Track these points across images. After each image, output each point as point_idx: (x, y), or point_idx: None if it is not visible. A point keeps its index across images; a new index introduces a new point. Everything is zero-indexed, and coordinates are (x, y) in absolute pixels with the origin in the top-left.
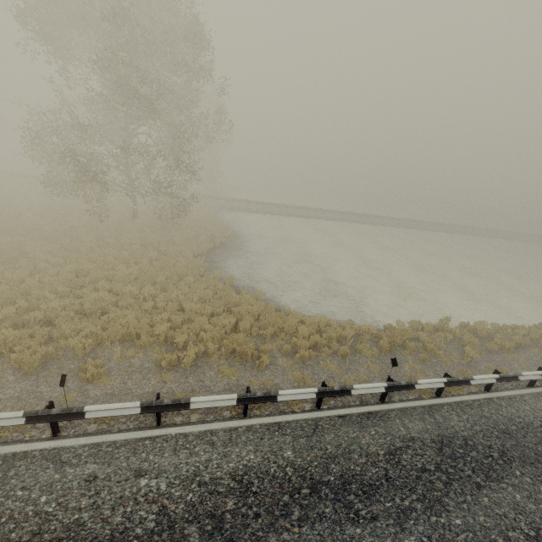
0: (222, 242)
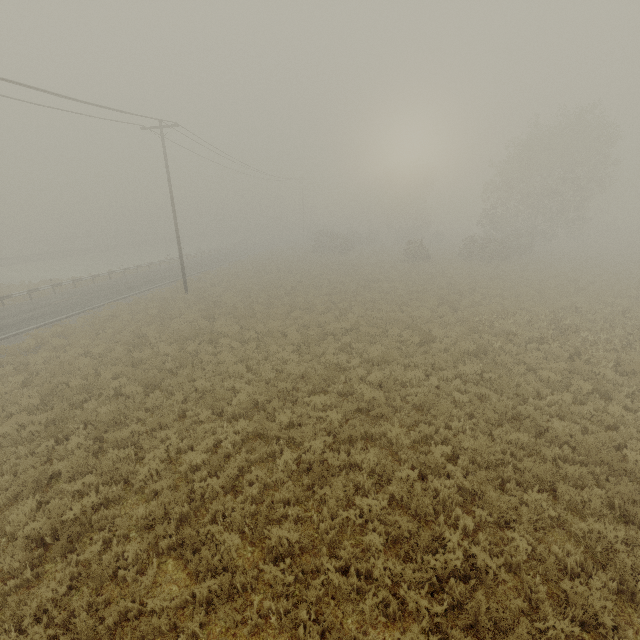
0: None
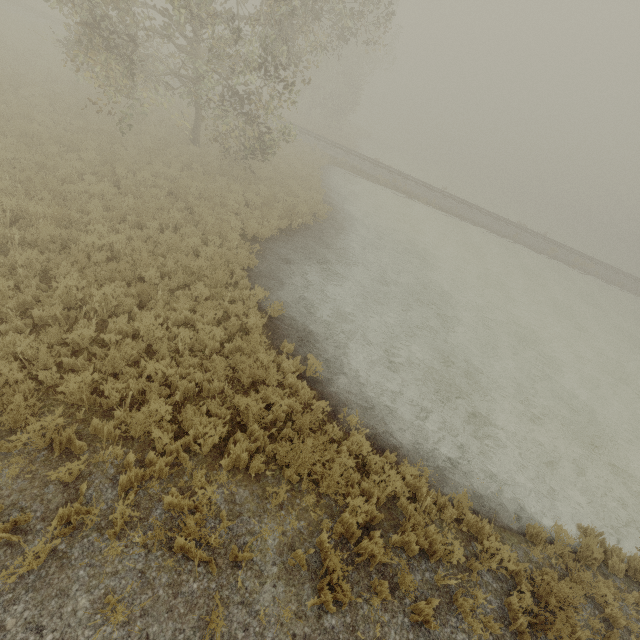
0: (305, 223)
